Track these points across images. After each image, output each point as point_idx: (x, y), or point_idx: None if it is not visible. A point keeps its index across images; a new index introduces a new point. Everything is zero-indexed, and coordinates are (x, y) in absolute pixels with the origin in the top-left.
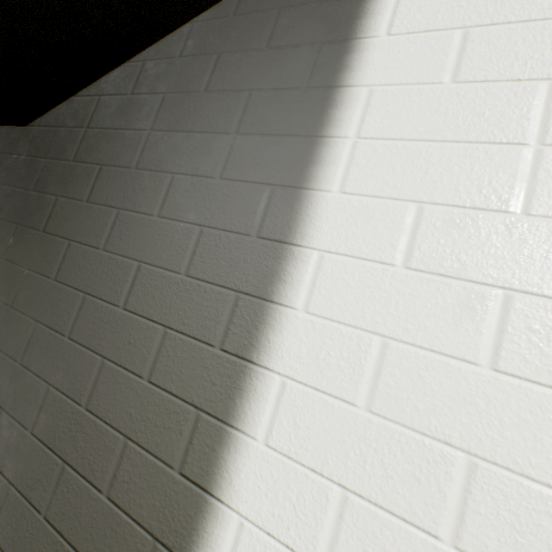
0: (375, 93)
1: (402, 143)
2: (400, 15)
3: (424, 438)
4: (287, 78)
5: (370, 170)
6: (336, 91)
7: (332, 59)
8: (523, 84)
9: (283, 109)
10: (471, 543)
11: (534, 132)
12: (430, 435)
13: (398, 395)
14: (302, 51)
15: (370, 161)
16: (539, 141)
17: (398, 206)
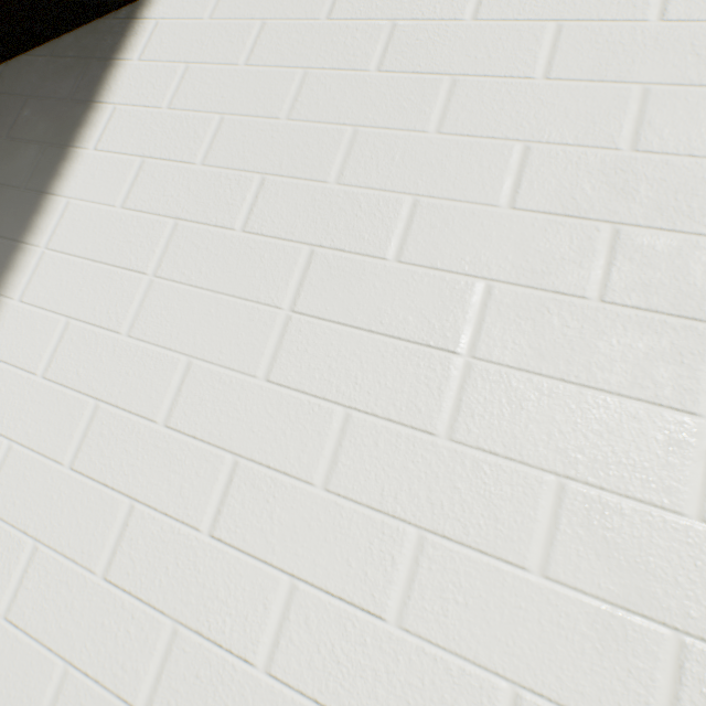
0: (71, 206)
1: (74, 259)
2: (109, 131)
3: (13, 529)
4: (14, 175)
5: (46, 282)
6: (45, 198)
7: (51, 163)
8: (161, 220)
9: (2, 208)
10: (17, 613)
11: (154, 264)
12: (17, 527)
13: (6, 493)
14: (32, 148)
15: (49, 273)
16: (155, 272)
17: (55, 319)
